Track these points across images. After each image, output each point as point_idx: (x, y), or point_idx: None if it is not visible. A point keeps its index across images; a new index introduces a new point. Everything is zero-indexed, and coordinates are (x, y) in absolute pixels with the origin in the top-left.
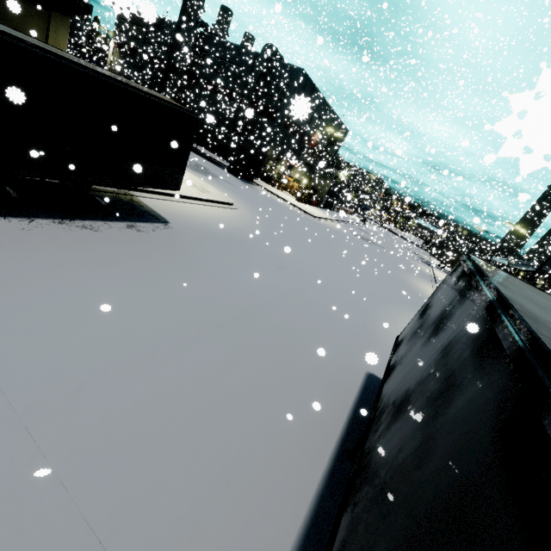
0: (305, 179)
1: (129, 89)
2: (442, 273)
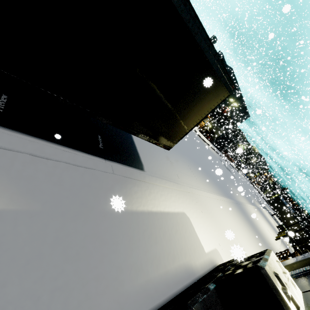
0: (210, 125)
1: None
2: (269, 214)
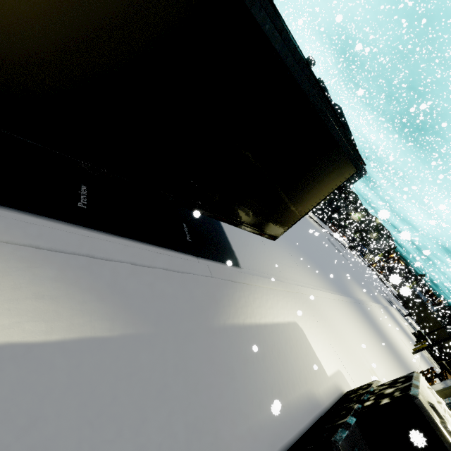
0: None
1: None
2: (400, 316)
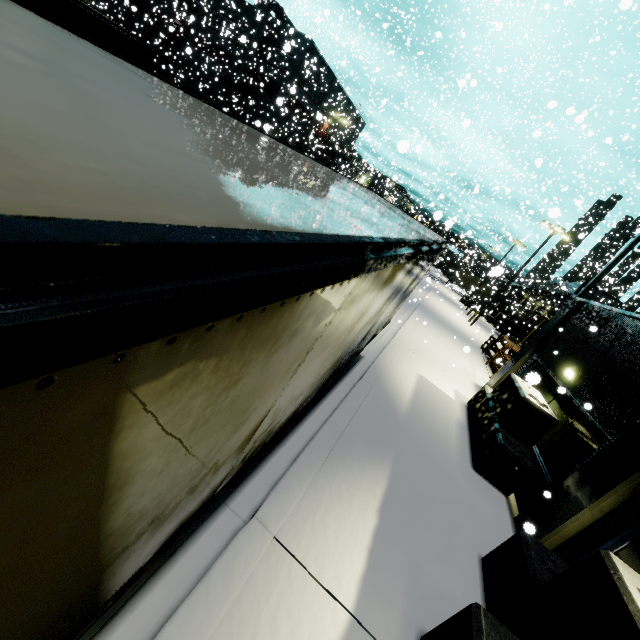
0: None
1: (72, 2)
2: (445, 288)
